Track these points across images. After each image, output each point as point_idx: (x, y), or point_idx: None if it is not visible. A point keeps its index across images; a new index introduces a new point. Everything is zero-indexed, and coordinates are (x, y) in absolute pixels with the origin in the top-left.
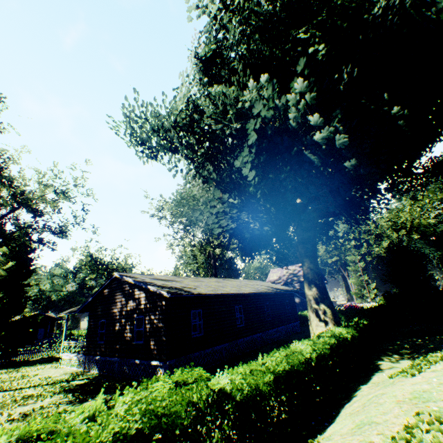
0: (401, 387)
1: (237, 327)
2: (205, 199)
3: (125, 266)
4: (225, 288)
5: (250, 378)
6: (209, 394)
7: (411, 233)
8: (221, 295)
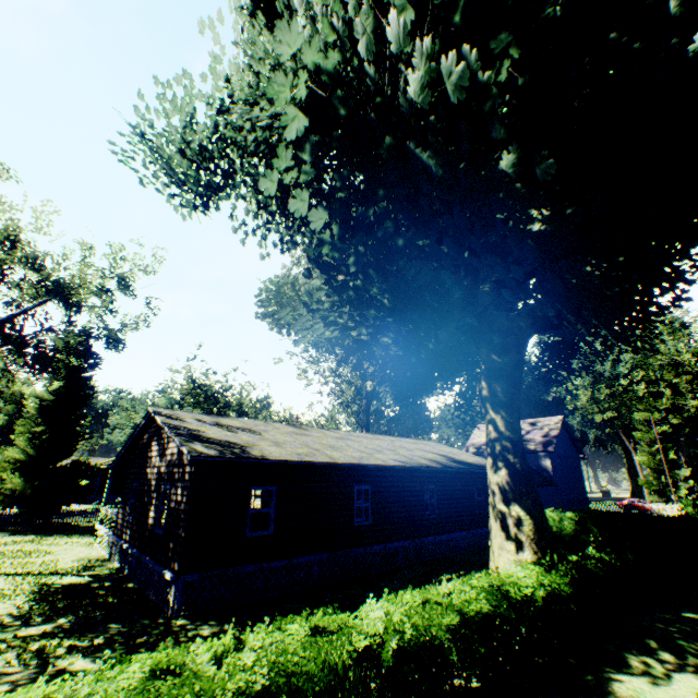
0: None
1: (354, 526)
2: (308, 288)
3: (242, 401)
4: (335, 452)
5: None
6: None
7: None
8: (314, 464)
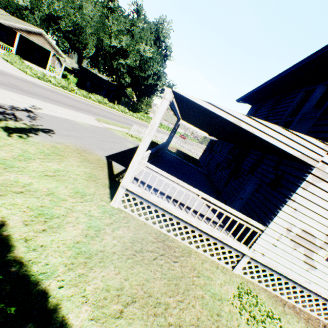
0: None
1: None
2: None
3: None
4: None
5: None
6: None
7: None
8: None
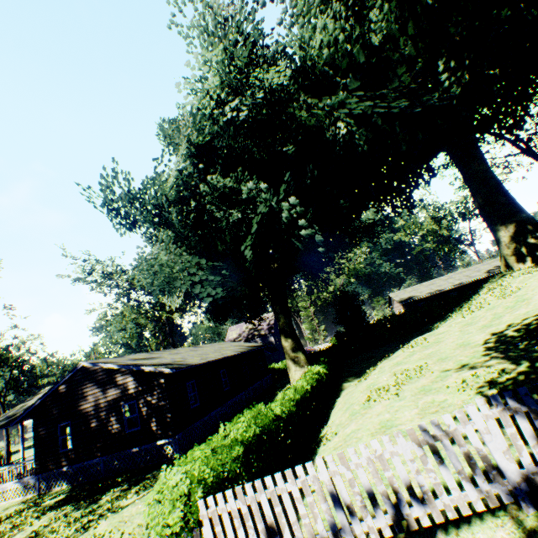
0: (361, 386)
1: (225, 391)
2: (182, 266)
3: (22, 356)
4: (210, 355)
5: (286, 404)
6: (275, 413)
7: (349, 277)
8: (211, 362)
